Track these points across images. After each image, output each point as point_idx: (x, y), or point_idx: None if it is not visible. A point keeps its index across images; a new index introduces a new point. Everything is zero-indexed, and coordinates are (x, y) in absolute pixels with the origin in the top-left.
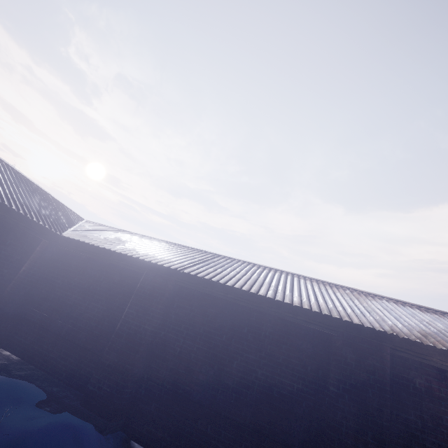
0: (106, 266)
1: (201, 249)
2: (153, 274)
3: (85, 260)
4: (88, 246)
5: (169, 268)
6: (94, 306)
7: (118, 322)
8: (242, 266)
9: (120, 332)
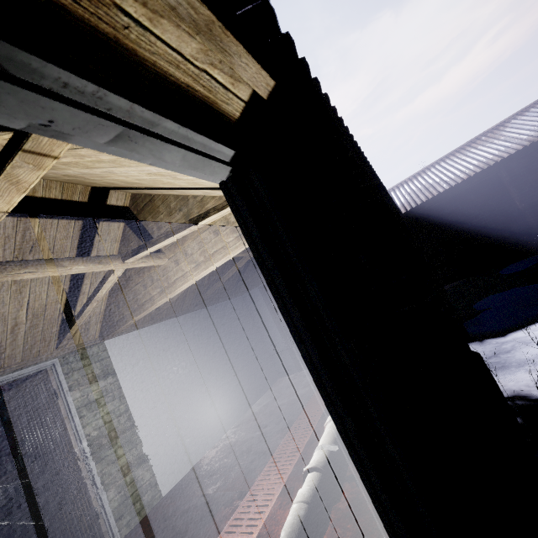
0: (451, 200)
1: (465, 143)
2: (513, 163)
3: (429, 212)
4: (430, 201)
5: (519, 150)
6: (478, 221)
7: (509, 210)
8: (532, 113)
9: (534, 204)
